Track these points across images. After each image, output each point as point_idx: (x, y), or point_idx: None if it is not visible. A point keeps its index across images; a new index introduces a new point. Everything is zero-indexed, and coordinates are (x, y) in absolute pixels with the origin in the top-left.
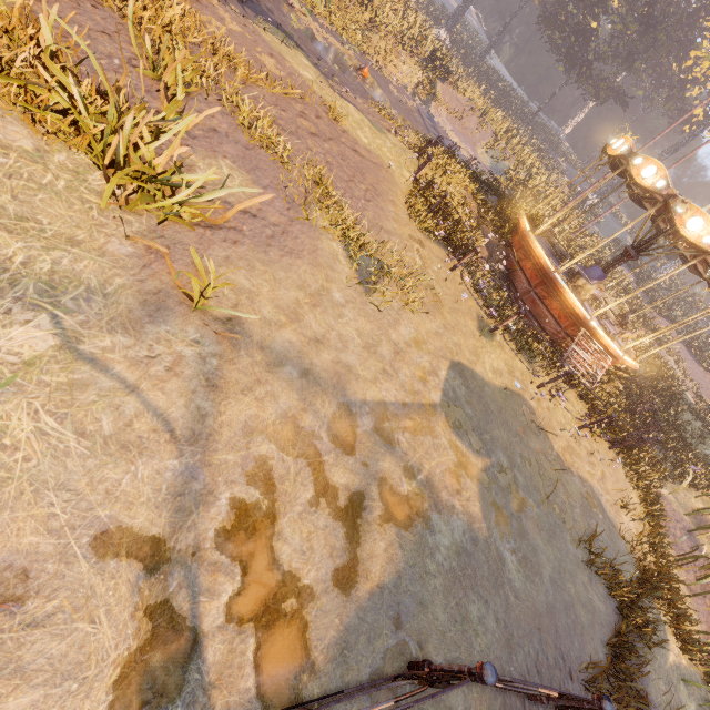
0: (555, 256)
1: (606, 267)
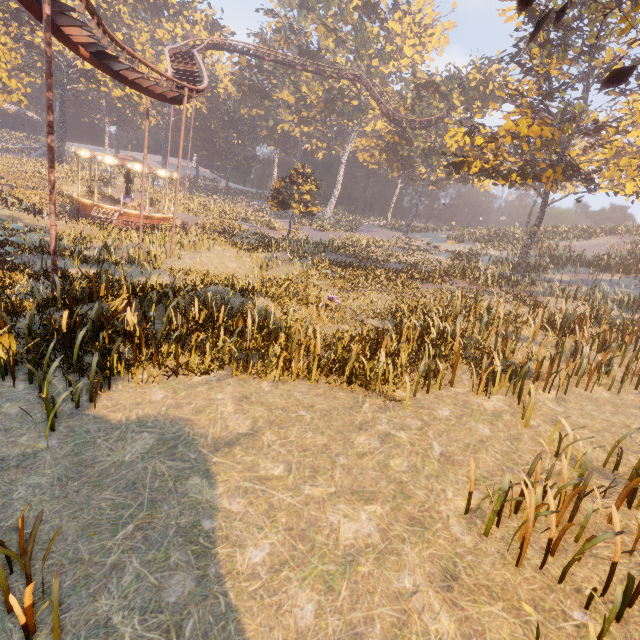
0: (109, 201)
1: (127, 193)
